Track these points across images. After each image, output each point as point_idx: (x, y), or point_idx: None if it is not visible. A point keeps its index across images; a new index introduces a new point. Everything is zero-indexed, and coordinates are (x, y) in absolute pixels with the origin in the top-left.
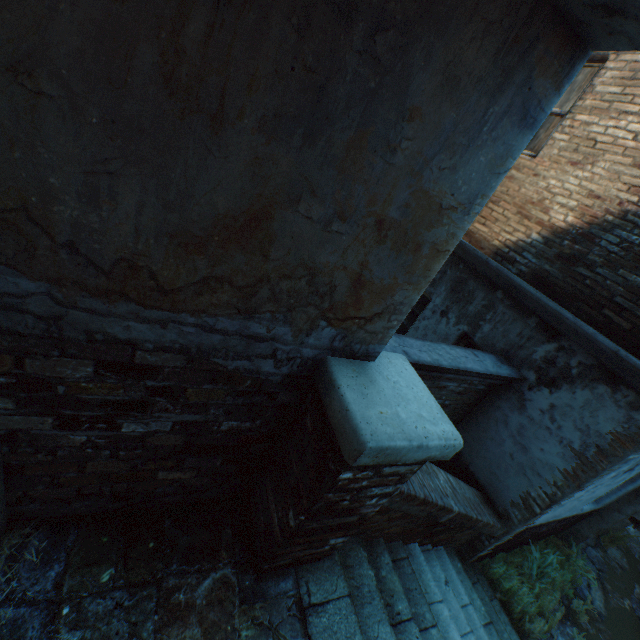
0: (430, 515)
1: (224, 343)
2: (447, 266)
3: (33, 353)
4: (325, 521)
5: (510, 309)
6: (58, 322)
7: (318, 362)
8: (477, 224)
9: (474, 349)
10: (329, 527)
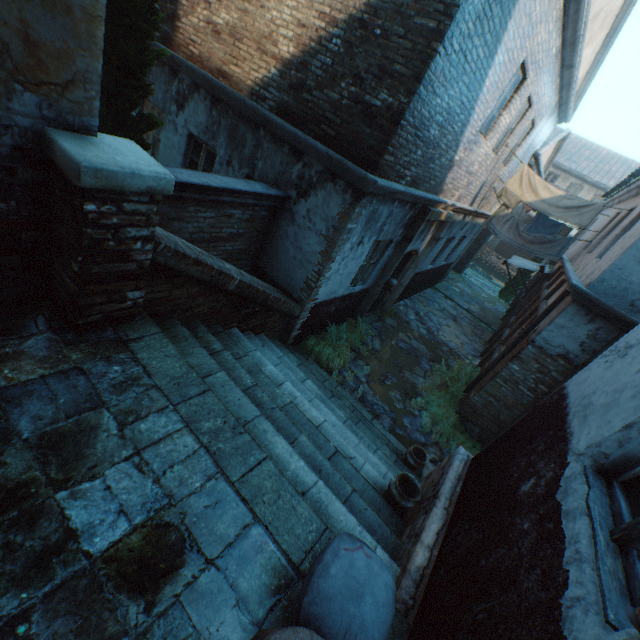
0: (215, 280)
1: None
2: (220, 116)
3: None
4: (107, 266)
5: (271, 143)
6: None
7: (40, 134)
8: (232, 66)
9: (248, 180)
10: (116, 275)
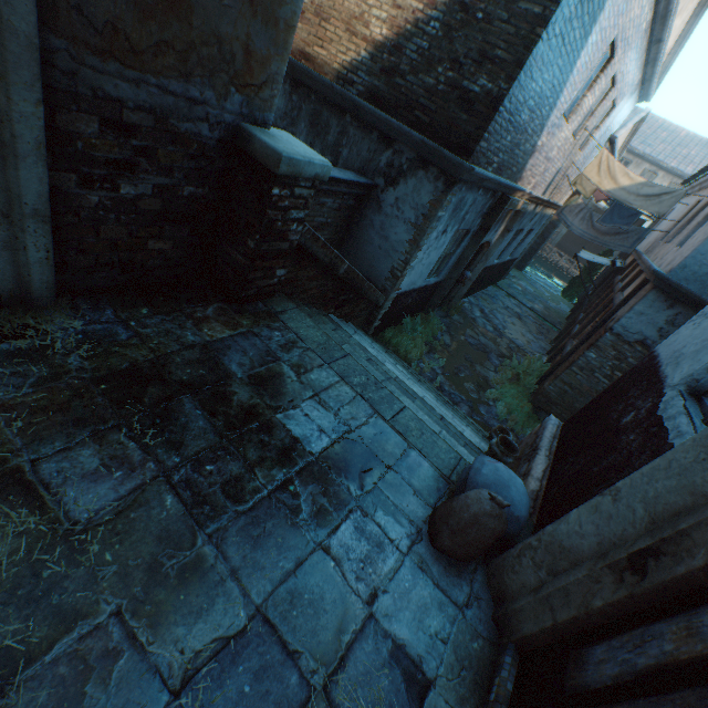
0: (332, 264)
1: (176, 106)
2: (301, 101)
3: (61, 108)
4: (271, 245)
5: (358, 130)
6: (75, 78)
7: (236, 129)
8: (317, 48)
9: (339, 168)
10: (274, 253)
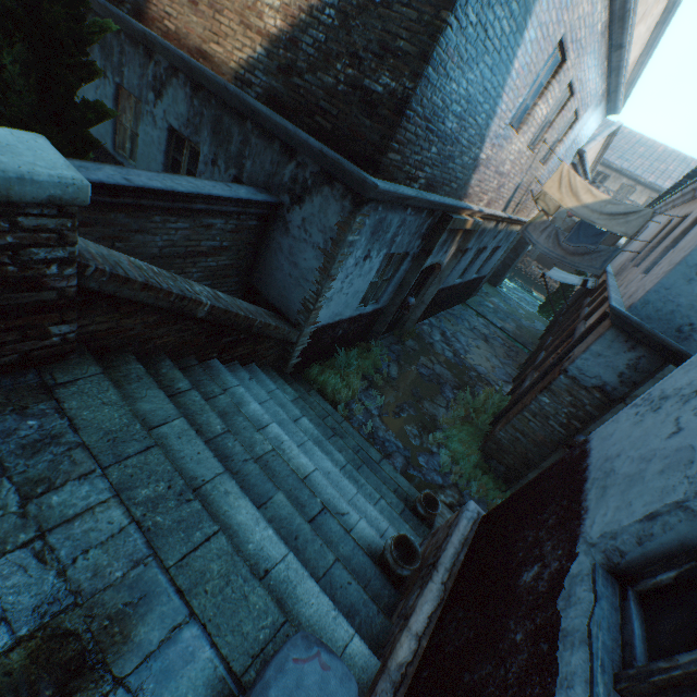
0: (177, 307)
1: None
2: (202, 105)
3: None
4: (10, 297)
5: (260, 139)
6: None
7: None
8: (213, 45)
9: (230, 183)
10: (27, 307)
